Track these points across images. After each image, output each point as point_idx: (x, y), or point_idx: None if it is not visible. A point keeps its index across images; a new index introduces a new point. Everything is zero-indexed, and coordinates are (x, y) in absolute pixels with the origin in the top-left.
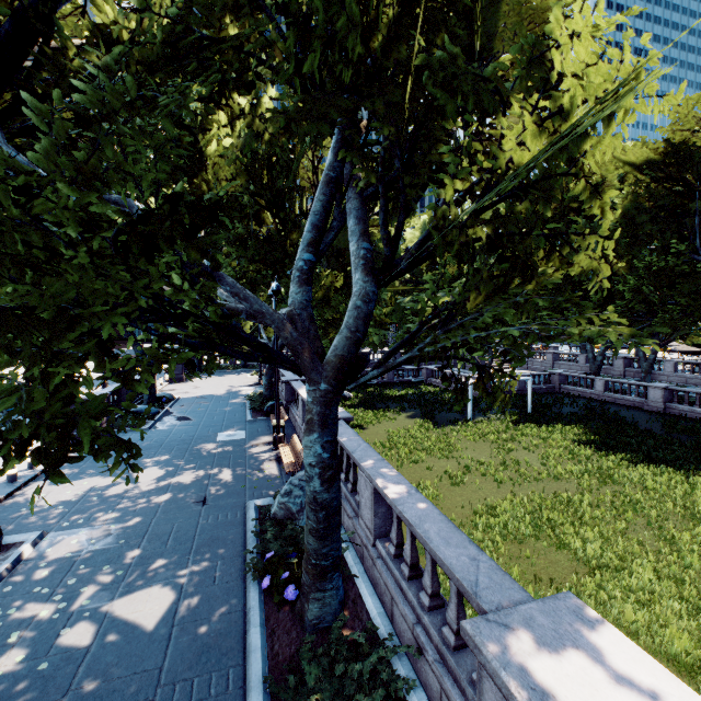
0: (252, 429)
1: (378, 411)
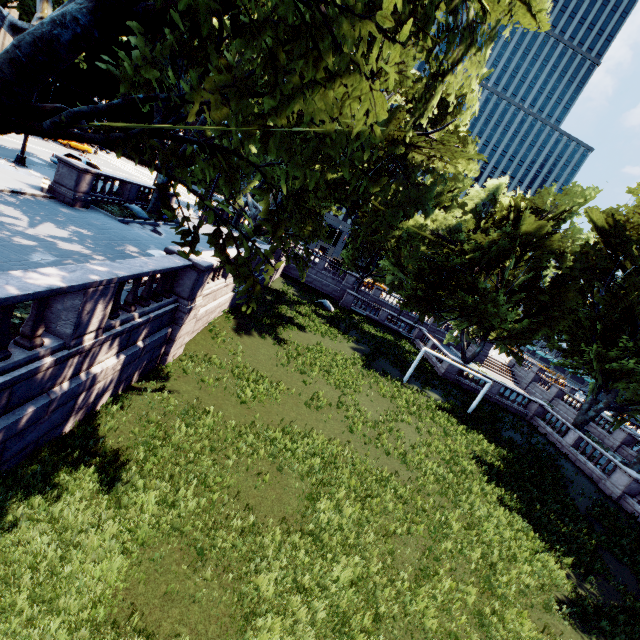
0: None
1: (335, 329)
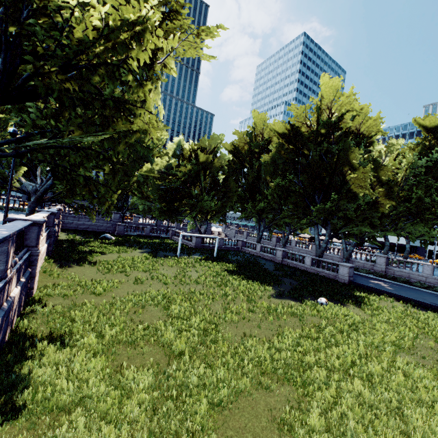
0: None
1: (123, 247)
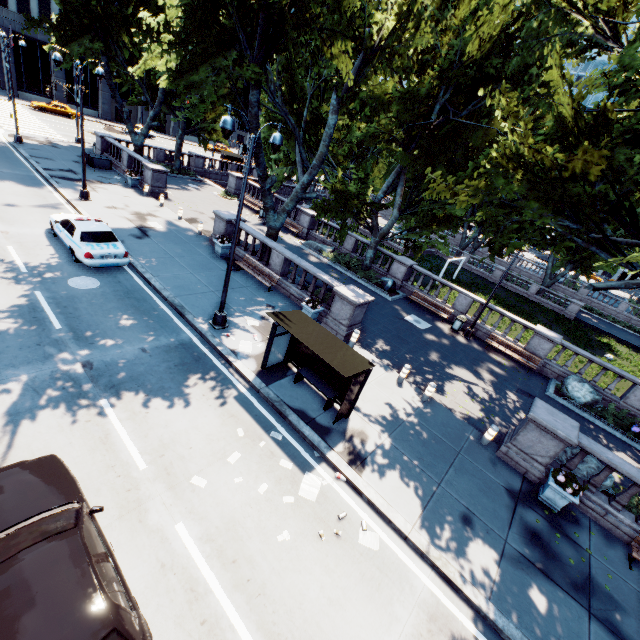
0: (415, 313)
1: None
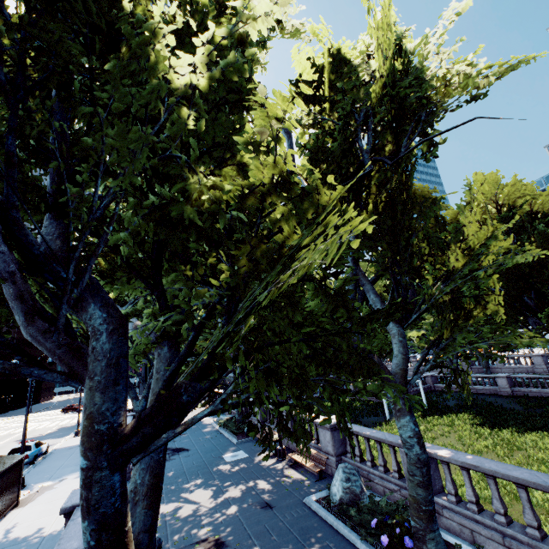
0: (247, 449)
1: None
